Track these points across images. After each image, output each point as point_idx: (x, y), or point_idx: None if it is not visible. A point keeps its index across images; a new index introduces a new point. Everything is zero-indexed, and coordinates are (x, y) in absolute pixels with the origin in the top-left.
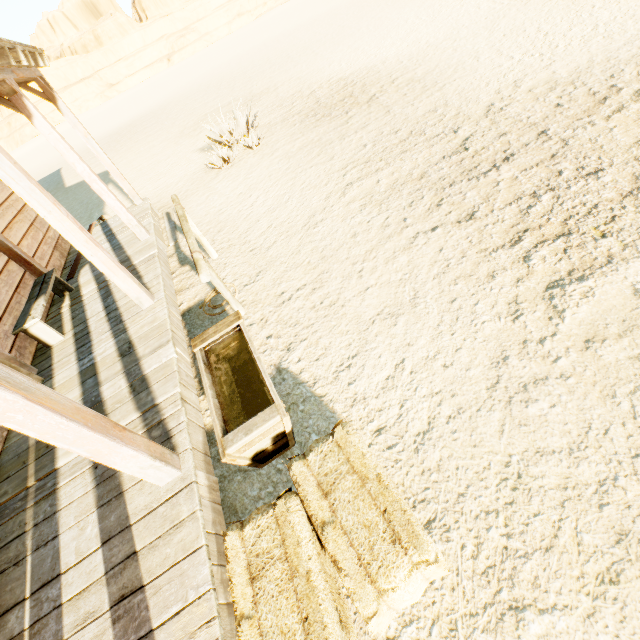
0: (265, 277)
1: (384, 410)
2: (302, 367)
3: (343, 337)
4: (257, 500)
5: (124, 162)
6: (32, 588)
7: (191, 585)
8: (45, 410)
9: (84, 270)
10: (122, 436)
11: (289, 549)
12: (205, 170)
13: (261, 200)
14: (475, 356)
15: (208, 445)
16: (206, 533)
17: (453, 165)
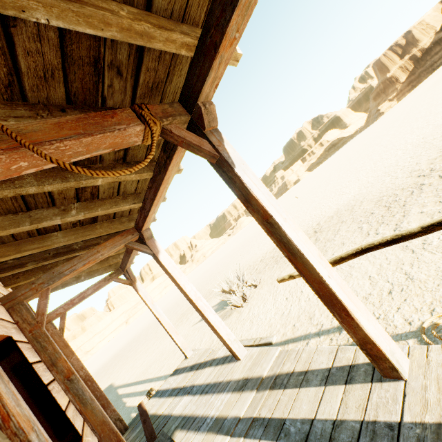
0: None
1: None
2: None
3: None
4: None
5: (124, 371)
6: None
7: None
8: None
9: (177, 439)
10: None
11: None
12: (222, 319)
13: None
14: None
15: None
16: None
17: None
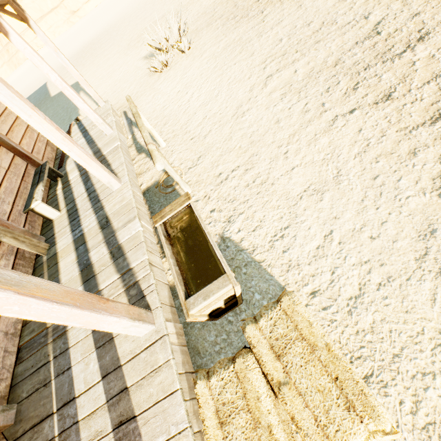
0: (205, 161)
1: (317, 276)
2: (242, 236)
3: (275, 211)
4: (214, 344)
5: (89, 73)
6: (57, 405)
7: (172, 421)
8: (37, 300)
9: (69, 160)
10: (106, 307)
11: (250, 402)
12: (149, 74)
13: (196, 96)
14: (401, 229)
15: (172, 298)
16: (179, 378)
17: (366, 50)
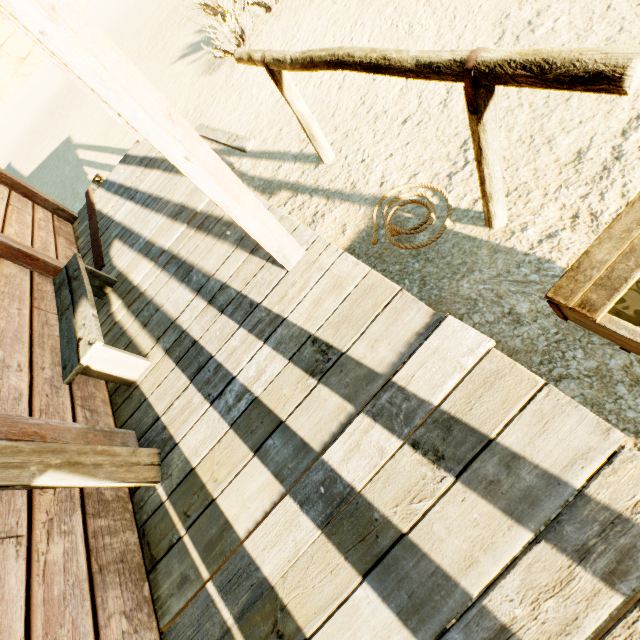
0: None
1: None
2: None
3: None
4: None
5: (82, 121)
6: None
7: None
8: None
9: (115, 249)
10: None
11: None
12: (207, 73)
13: None
14: None
15: None
16: None
17: None
